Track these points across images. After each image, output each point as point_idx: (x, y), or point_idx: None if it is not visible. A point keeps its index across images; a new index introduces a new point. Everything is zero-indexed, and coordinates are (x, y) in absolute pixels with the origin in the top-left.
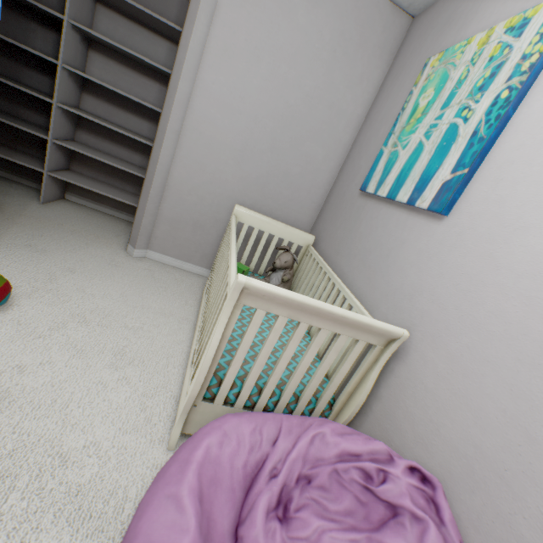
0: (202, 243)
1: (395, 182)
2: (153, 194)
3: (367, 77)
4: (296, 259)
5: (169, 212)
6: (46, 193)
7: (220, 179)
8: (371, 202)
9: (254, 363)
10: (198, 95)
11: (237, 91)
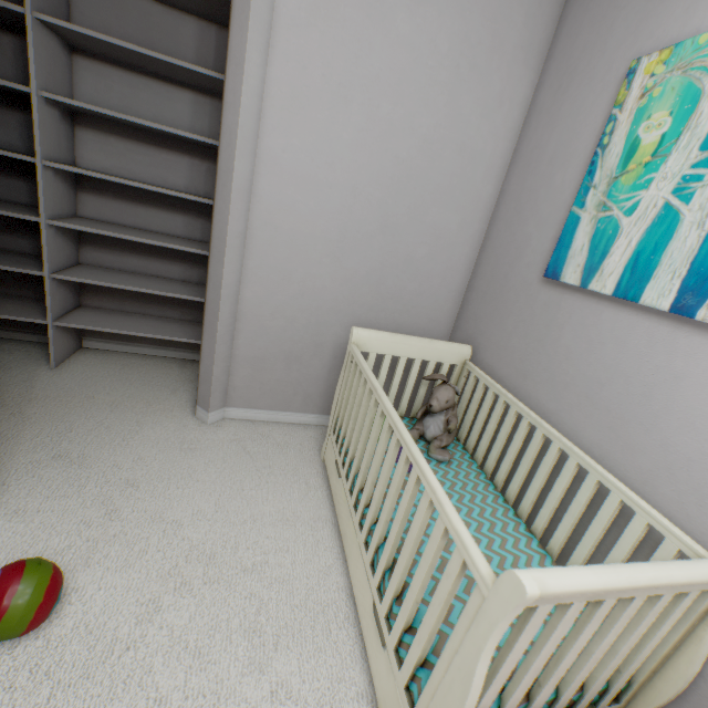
0: (301, 381)
1: (628, 272)
2: (221, 331)
3: (509, 96)
4: (458, 391)
5: (247, 349)
6: (56, 352)
7: (314, 287)
8: (573, 297)
9: (525, 668)
10: (263, 173)
11: (321, 155)
